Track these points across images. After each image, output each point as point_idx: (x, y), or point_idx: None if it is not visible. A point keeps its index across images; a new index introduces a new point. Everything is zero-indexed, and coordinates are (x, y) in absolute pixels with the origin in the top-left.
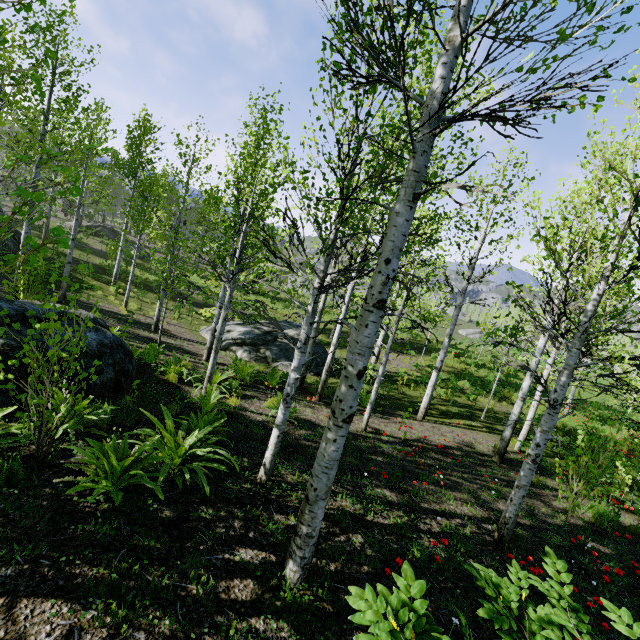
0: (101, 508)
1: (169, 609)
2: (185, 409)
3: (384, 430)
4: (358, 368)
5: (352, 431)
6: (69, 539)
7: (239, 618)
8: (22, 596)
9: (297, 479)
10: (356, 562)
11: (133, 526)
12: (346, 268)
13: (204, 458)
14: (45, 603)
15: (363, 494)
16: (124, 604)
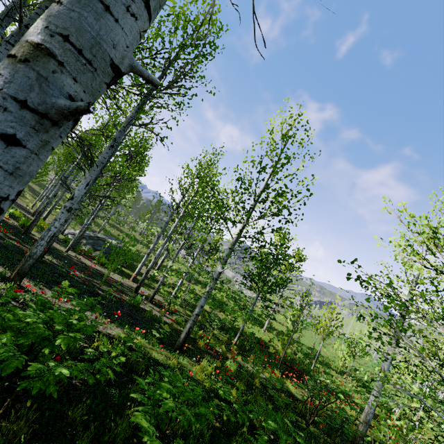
0: None
1: None
2: None
3: (83, 260)
4: None
5: (58, 248)
6: None
7: None
8: None
9: None
10: None
11: None
12: None
13: None
14: None
15: None
16: None
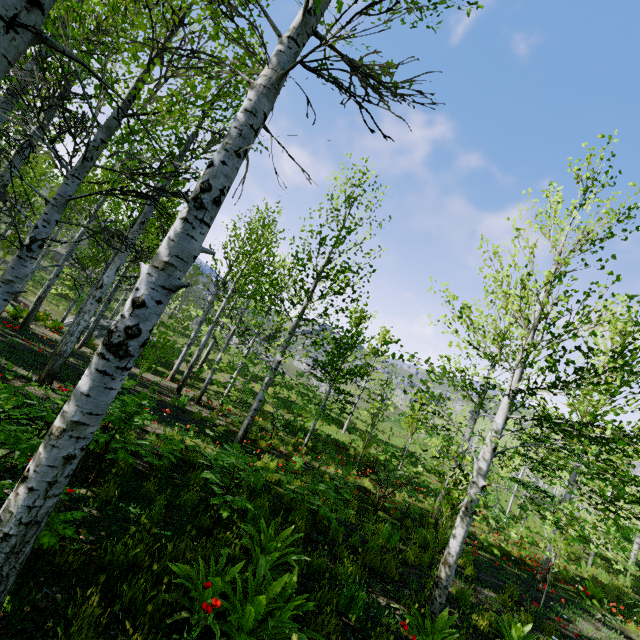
0: None
1: None
2: None
3: None
4: None
5: None
6: None
7: None
8: None
9: None
10: None
11: None
12: None
13: None
14: None
15: None
16: None
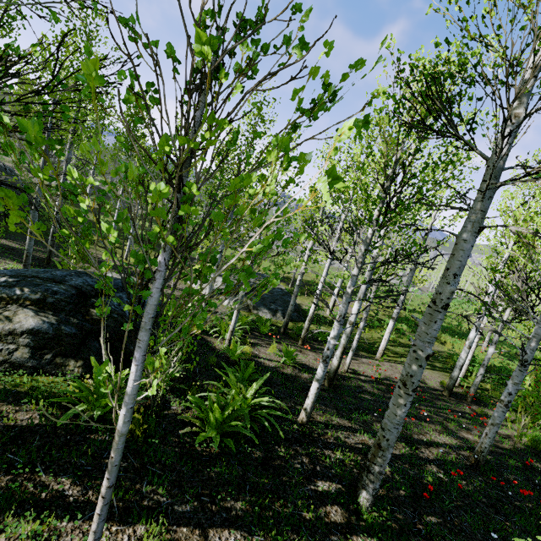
0: (214, 452)
1: (300, 532)
2: (218, 359)
3: (359, 370)
4: (427, 353)
5: (338, 372)
6: (209, 479)
7: (345, 537)
8: (207, 527)
9: (323, 418)
10: (394, 487)
11: (246, 467)
12: (383, 262)
13: (261, 405)
14: (224, 532)
15: (374, 430)
16: (271, 530)
